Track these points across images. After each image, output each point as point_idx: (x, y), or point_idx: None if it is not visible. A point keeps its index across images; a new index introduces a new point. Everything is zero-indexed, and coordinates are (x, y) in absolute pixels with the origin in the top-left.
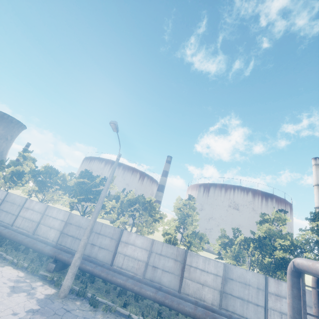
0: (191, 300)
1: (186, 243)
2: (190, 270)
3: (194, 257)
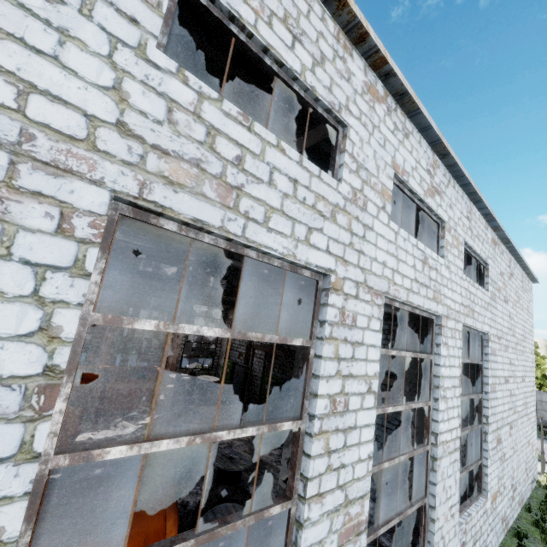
0: (543, 420)
1: (536, 385)
2: (542, 404)
3: (543, 394)
